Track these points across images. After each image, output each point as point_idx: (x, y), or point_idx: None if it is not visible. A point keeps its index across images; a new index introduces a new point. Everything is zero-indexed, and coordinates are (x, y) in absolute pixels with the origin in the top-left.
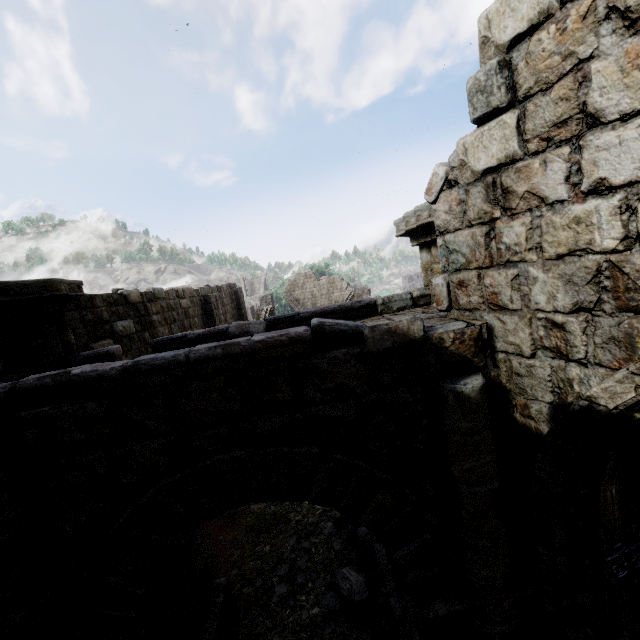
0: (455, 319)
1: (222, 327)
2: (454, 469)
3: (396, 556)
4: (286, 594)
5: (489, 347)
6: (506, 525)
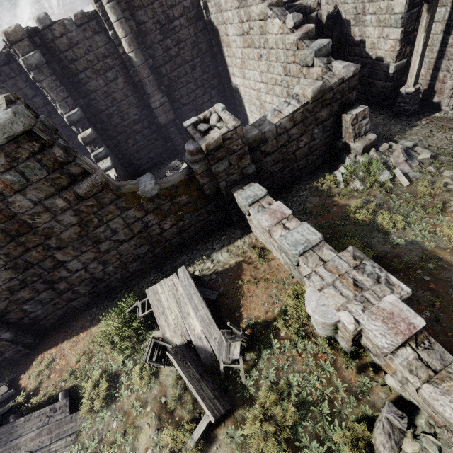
0: None
1: None
2: None
3: None
4: None
5: (319, 5)
6: None
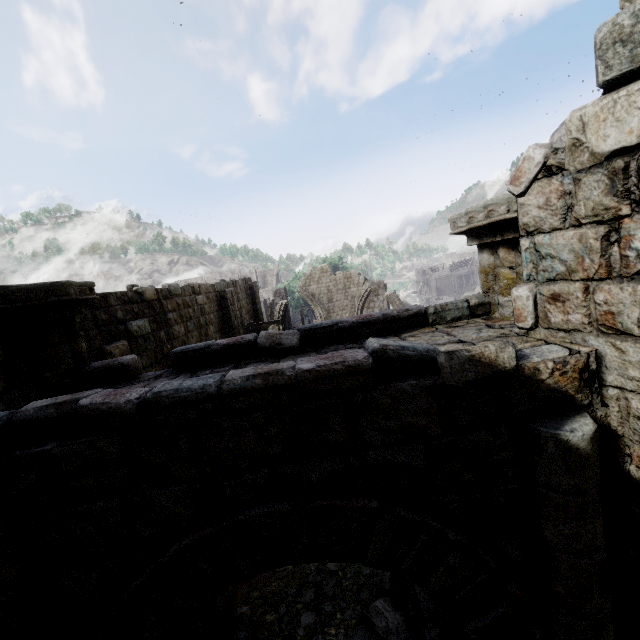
0: (544, 341)
1: (250, 337)
2: (548, 532)
3: (466, 629)
4: (313, 625)
5: (597, 380)
6: (610, 602)
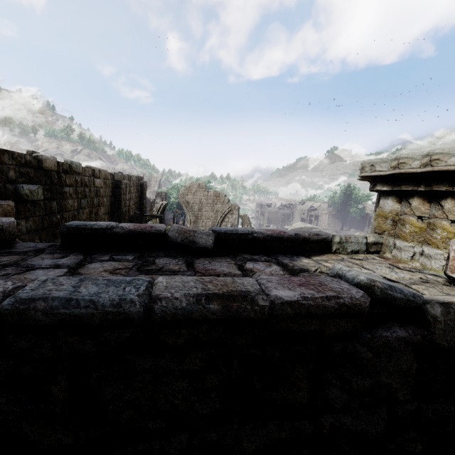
0: None
1: (160, 228)
2: None
3: None
4: None
5: None
6: None
